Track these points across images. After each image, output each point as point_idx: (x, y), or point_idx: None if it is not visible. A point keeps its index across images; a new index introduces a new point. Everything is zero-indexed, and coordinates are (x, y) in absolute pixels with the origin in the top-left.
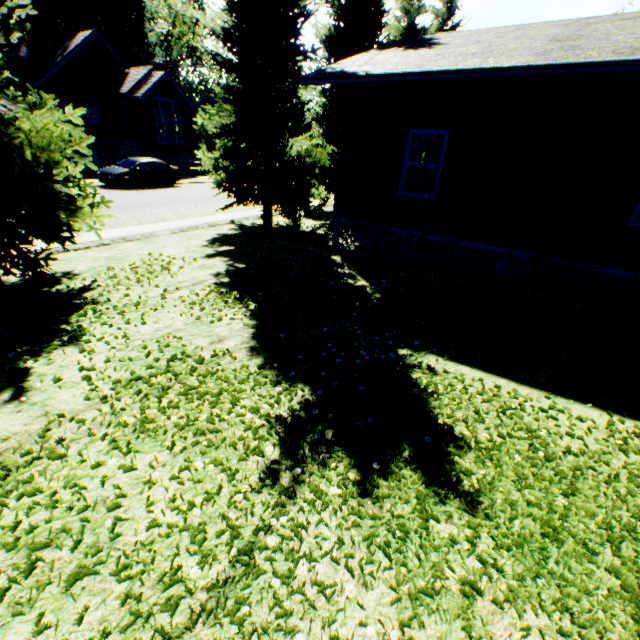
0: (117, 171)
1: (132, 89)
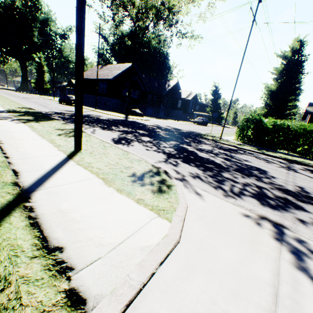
0: (200, 121)
1: (186, 97)
